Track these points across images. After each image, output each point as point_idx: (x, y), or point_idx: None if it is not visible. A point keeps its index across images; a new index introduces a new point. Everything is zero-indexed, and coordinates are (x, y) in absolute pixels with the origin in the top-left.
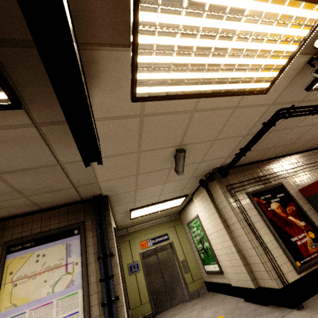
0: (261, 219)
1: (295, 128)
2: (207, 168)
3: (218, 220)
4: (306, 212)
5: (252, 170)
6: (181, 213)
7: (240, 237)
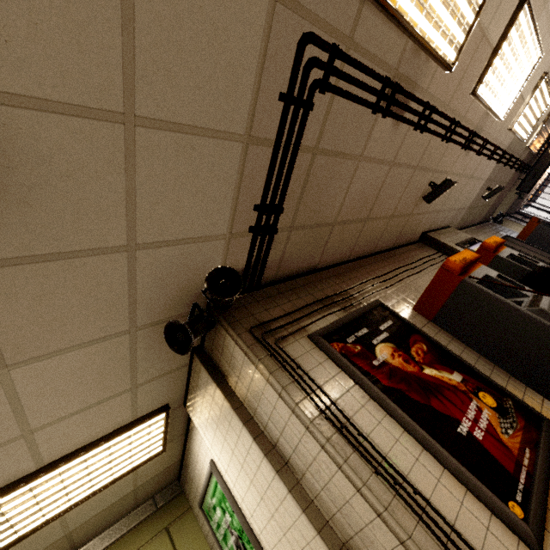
0: (366, 397)
1: (361, 164)
2: (180, 286)
3: (256, 452)
4: (449, 349)
5: (311, 286)
6: (183, 474)
7: (329, 489)
